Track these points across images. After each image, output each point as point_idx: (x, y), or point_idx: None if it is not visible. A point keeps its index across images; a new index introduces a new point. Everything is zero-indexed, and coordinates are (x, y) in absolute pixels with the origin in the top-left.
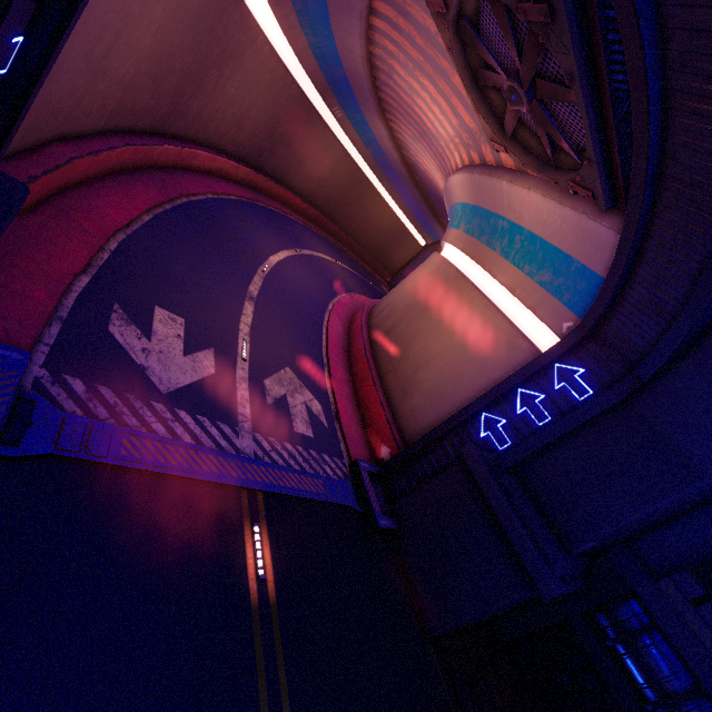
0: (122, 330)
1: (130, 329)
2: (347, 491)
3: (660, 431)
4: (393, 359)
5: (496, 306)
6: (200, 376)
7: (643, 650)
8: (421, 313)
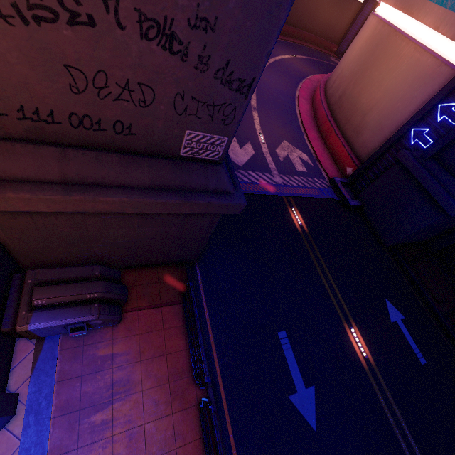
0: None
1: None
2: (330, 192)
3: None
4: (346, 115)
5: (423, 46)
6: (250, 156)
7: None
8: (363, 74)
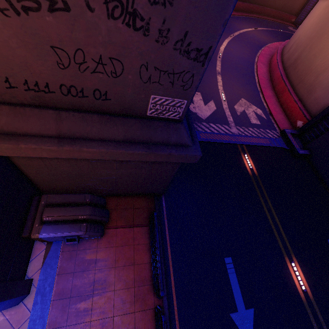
0: None
1: None
2: (280, 142)
3: None
4: (300, 75)
5: None
6: (212, 111)
7: None
8: (319, 39)
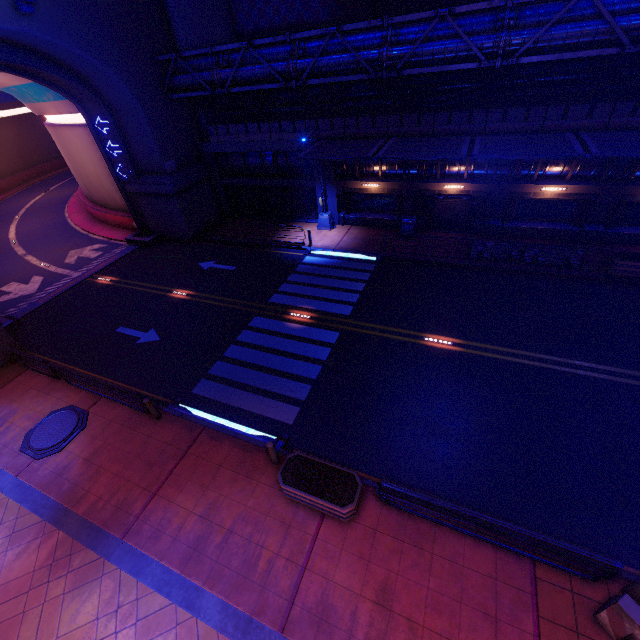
0: (2, 299)
1: (3, 297)
2: (131, 248)
3: (124, 110)
4: (99, 196)
5: (72, 125)
6: (41, 282)
7: (233, 164)
8: (75, 165)
